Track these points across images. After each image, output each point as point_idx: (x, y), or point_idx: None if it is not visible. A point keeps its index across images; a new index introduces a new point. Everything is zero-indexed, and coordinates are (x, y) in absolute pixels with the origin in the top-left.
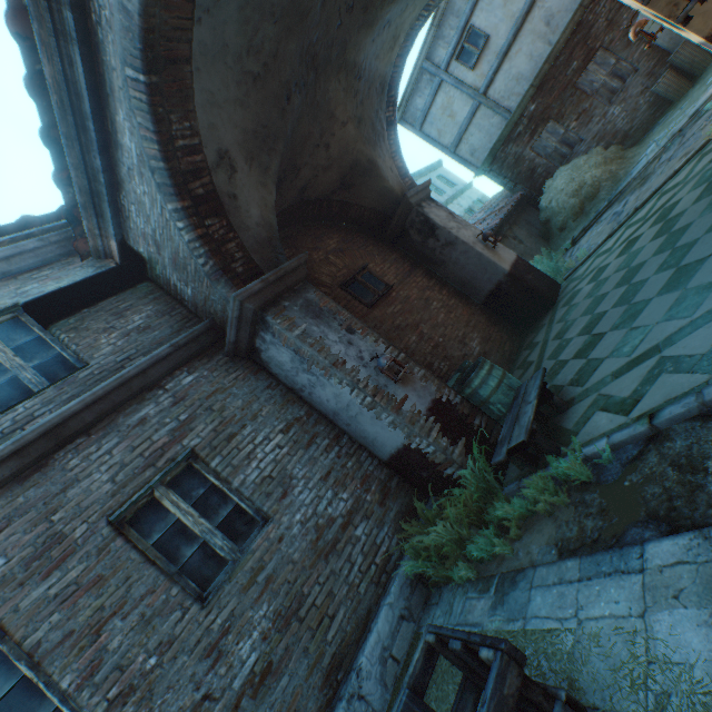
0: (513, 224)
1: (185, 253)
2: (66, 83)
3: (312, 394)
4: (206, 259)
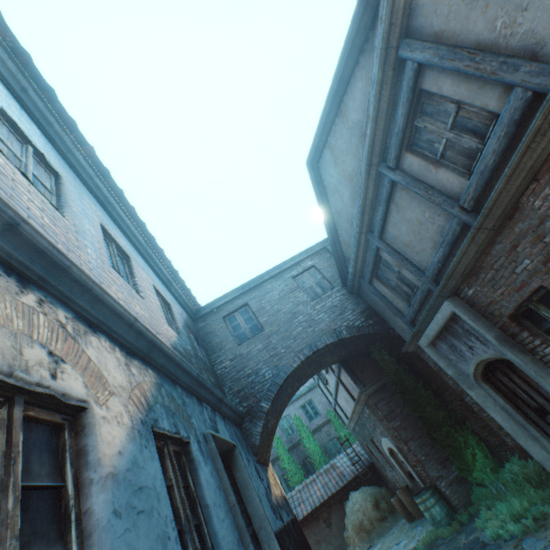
0: (338, 500)
1: None
2: None
3: None
4: None
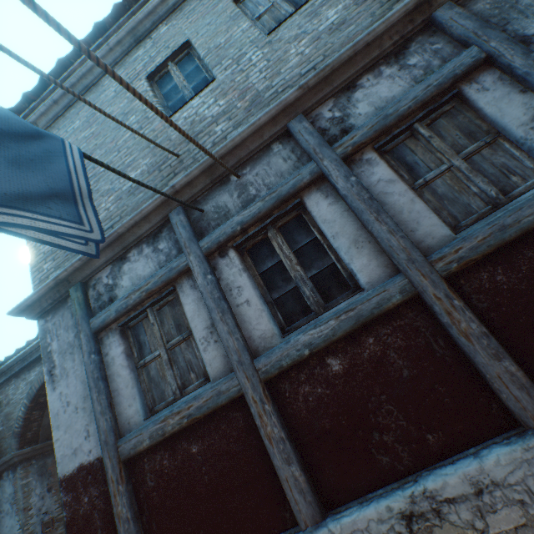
0: None
1: (15, 416)
2: (31, 352)
3: (4, 517)
4: (20, 426)
